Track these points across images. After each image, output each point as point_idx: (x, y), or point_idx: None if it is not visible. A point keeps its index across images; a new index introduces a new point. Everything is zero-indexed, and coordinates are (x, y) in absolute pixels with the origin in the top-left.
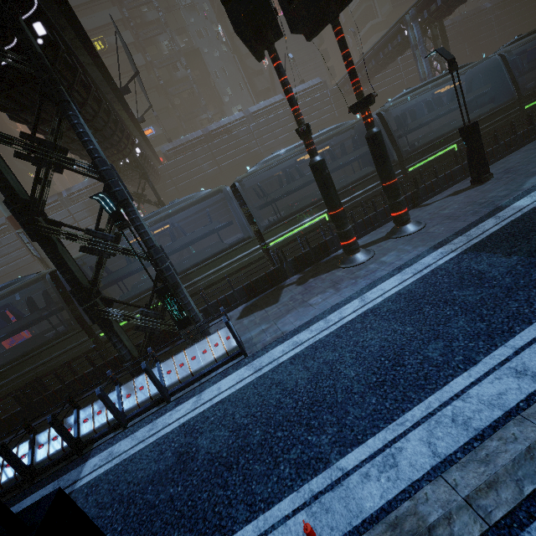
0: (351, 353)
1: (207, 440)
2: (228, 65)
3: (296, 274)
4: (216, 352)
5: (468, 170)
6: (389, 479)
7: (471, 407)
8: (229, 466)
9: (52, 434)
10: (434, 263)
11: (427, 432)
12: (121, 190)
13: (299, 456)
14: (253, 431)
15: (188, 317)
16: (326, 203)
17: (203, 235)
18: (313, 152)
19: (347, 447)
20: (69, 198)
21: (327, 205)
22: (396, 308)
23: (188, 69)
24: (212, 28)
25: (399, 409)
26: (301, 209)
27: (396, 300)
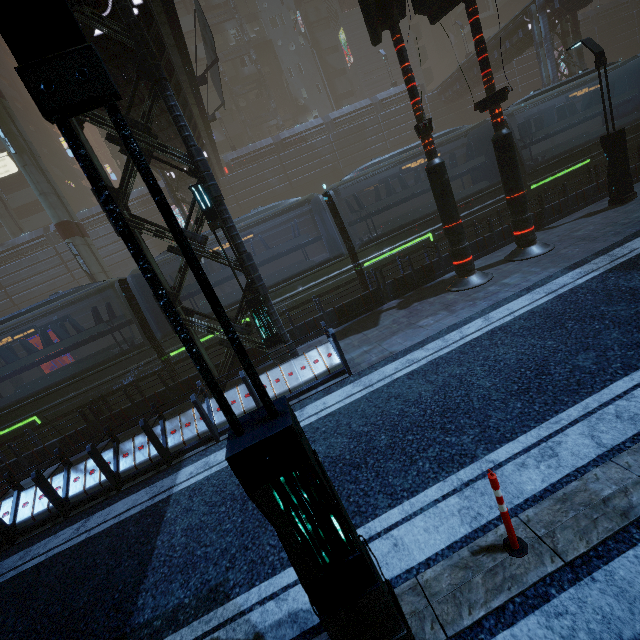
0: (482, 366)
1: (322, 446)
2: (305, 62)
3: (395, 299)
4: (316, 369)
5: (604, 190)
6: (550, 466)
7: (637, 405)
8: (357, 465)
9: (137, 443)
10: (571, 282)
11: (588, 428)
12: (216, 185)
13: (438, 453)
14: (377, 437)
15: (278, 335)
16: (441, 215)
17: (288, 250)
18: (432, 153)
19: (494, 444)
20: None
21: (443, 217)
22: (531, 325)
23: (258, 64)
24: (288, 15)
25: (551, 411)
26: (400, 227)
27: (529, 318)
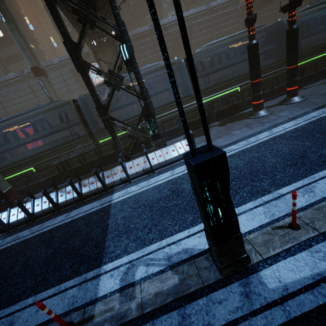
0: (270, 153)
1: (187, 185)
2: None
3: (217, 121)
4: (180, 151)
5: None
6: (310, 196)
7: None
8: None
9: (90, 181)
10: (318, 115)
11: None
12: (132, 46)
13: (250, 190)
14: None
15: (158, 134)
16: (251, 75)
17: (162, 90)
18: (253, 36)
19: (280, 186)
20: (60, 63)
21: (252, 76)
22: (296, 135)
23: None
24: None
25: (309, 173)
26: (223, 82)
27: (295, 132)
